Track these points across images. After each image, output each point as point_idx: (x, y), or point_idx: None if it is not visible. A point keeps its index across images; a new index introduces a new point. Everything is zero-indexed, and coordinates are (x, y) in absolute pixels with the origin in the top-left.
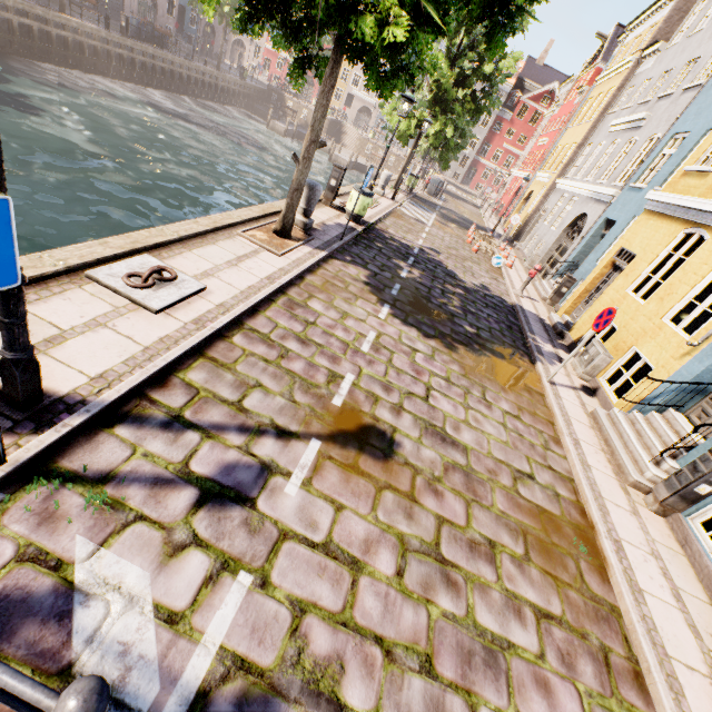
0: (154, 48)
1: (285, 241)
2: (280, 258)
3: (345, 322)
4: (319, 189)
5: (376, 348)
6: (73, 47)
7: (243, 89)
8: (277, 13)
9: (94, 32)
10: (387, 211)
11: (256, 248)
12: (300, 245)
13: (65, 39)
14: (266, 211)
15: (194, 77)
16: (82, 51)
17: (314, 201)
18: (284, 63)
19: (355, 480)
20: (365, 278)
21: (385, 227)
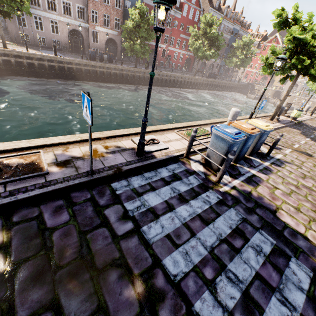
0: (213, 79)
1: (272, 121)
2: (272, 124)
3: (294, 138)
4: (284, 108)
5: (305, 143)
6: (194, 84)
7: (238, 86)
8: (280, 69)
9: (200, 79)
10: (307, 119)
11: (265, 122)
12: (276, 122)
13: (193, 82)
14: (264, 115)
15: (222, 85)
16: (196, 84)
17: (281, 112)
18: (255, 74)
19: (301, 155)
20: (299, 132)
21: (306, 123)
